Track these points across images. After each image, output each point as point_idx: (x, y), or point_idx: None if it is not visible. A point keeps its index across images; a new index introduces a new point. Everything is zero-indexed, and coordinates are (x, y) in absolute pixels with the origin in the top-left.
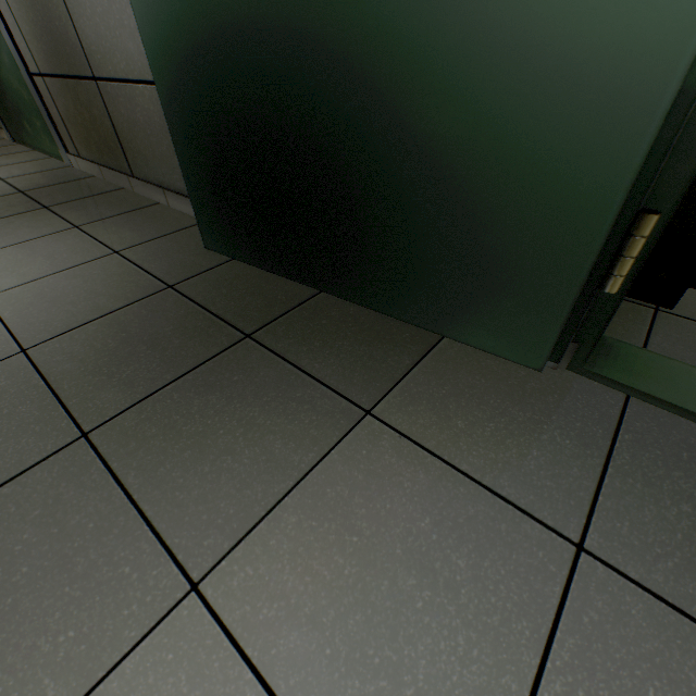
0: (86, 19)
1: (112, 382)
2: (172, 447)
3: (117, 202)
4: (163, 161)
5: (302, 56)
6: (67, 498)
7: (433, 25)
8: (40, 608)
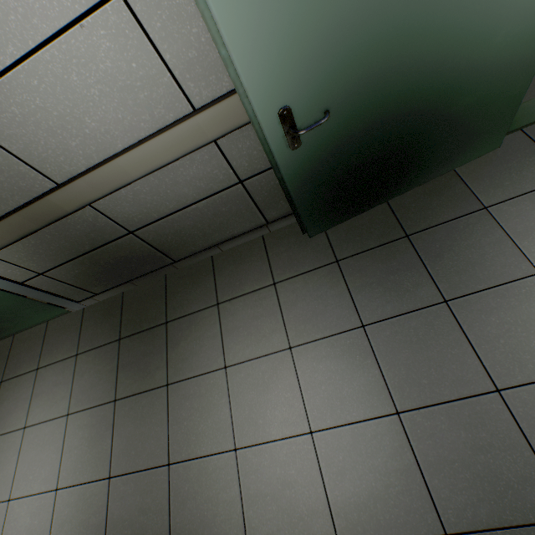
0: (125, 203)
1: (412, 291)
2: (470, 273)
3: (191, 280)
4: (215, 232)
5: (398, 120)
6: (480, 307)
7: (464, 77)
8: (527, 314)
